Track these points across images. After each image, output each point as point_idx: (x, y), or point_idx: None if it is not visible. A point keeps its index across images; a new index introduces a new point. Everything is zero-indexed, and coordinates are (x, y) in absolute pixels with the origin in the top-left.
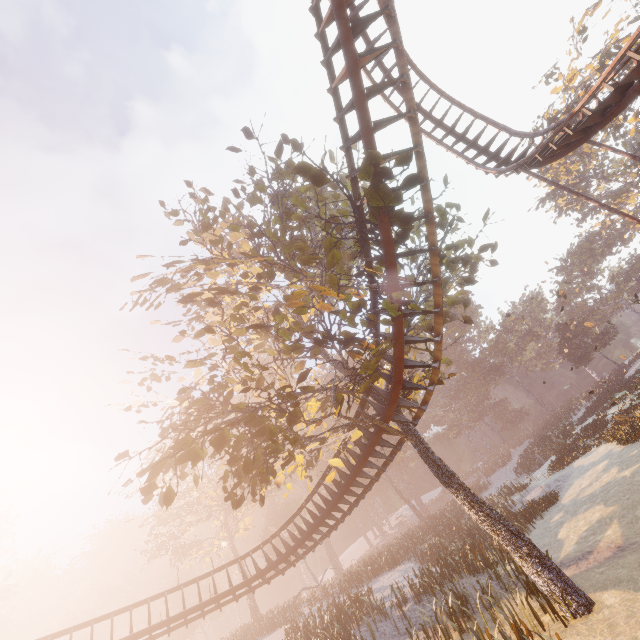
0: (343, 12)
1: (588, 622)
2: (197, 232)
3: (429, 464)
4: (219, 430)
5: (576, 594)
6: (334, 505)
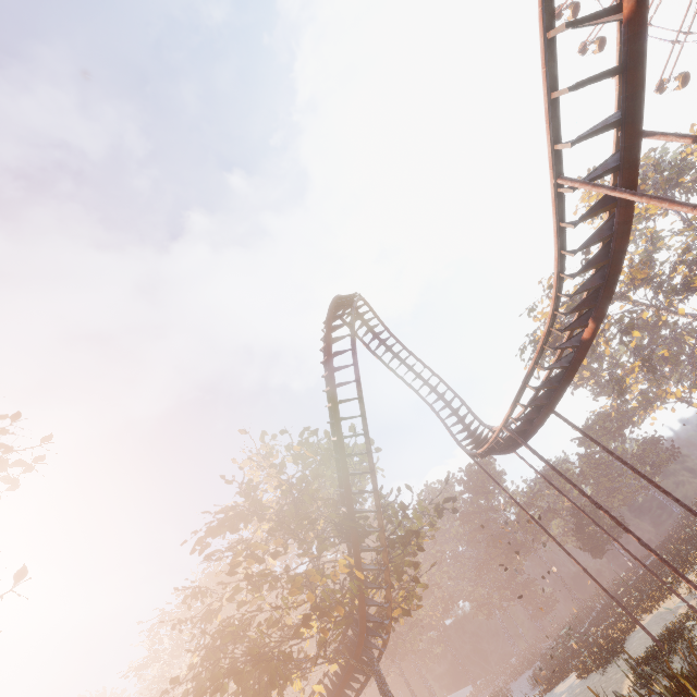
0: (337, 415)
1: None
2: (242, 494)
3: None
4: (240, 672)
5: None
6: None
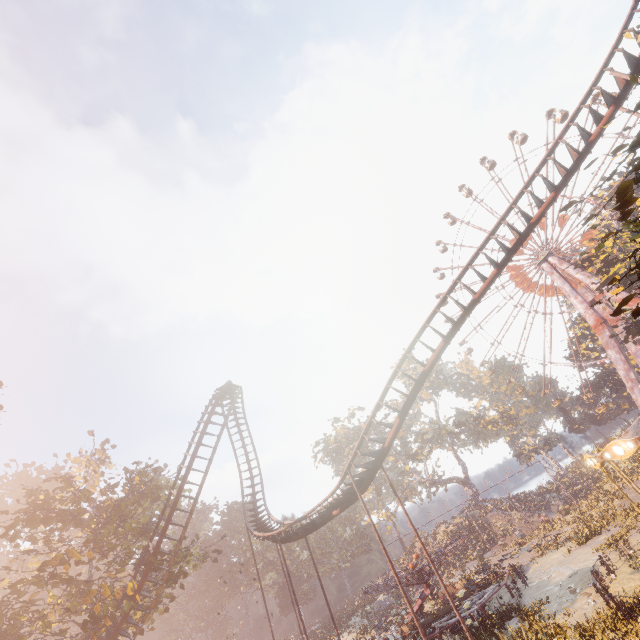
0: (186, 478)
1: None
2: (73, 499)
3: None
4: None
5: None
6: None
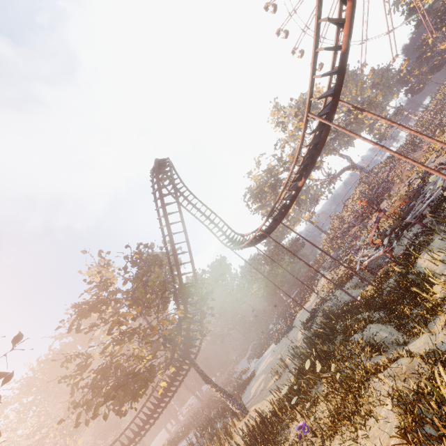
0: (170, 231)
1: (246, 418)
2: (101, 289)
3: (200, 375)
4: (126, 384)
5: (244, 410)
6: (159, 405)
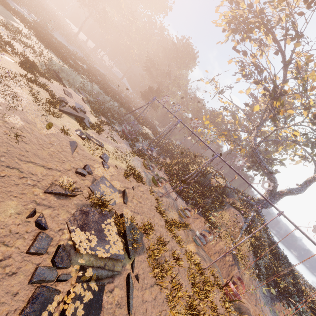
0: None
1: None
2: None
3: None
4: None
5: None
6: None
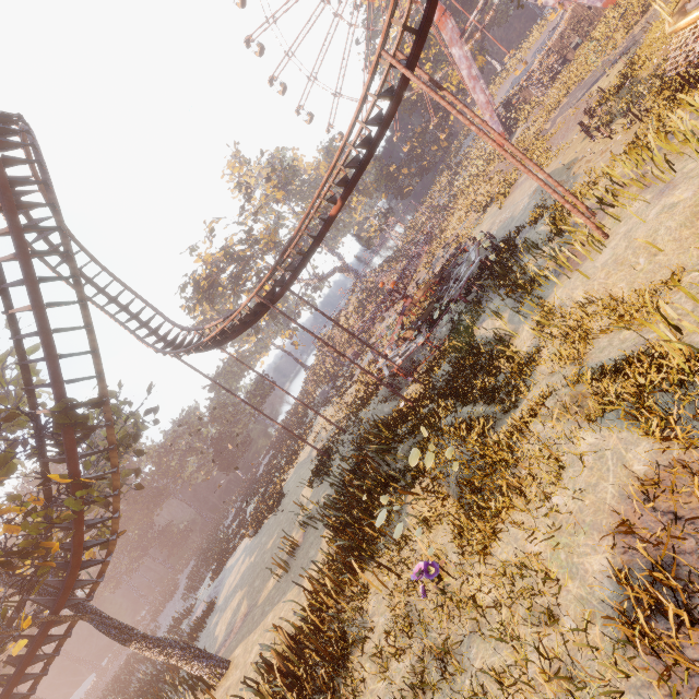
0: (32, 270)
1: (227, 675)
2: None
3: (108, 632)
4: None
5: (221, 663)
6: None
